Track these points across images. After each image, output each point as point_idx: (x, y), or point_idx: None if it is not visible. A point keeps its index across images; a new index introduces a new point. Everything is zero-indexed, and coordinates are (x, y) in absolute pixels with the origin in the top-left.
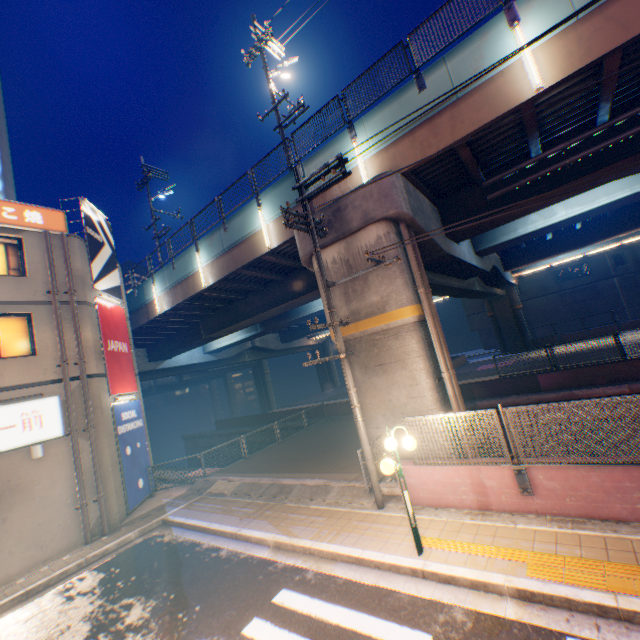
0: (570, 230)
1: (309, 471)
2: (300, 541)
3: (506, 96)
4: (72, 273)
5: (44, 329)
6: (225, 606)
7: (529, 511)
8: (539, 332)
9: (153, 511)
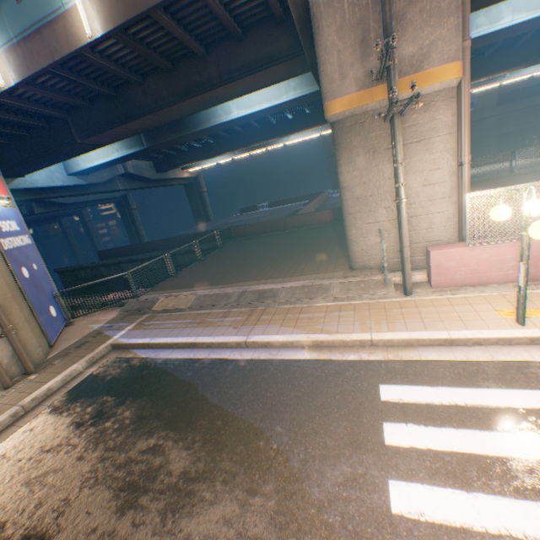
0: None
1: (276, 277)
2: (351, 336)
3: None
4: None
5: None
6: (321, 420)
7: None
8: None
9: (88, 339)
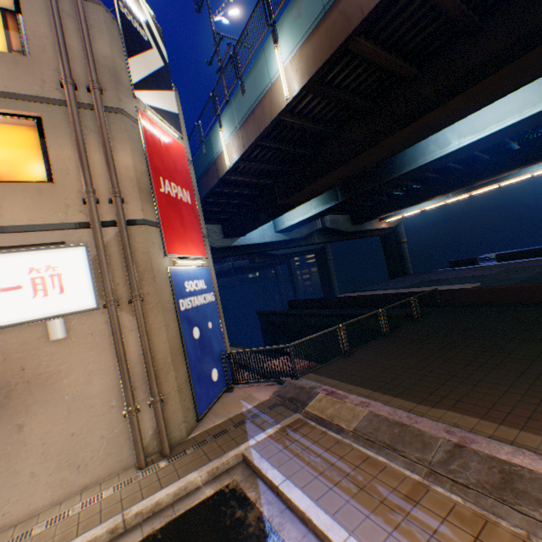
0: None
1: None
2: None
3: None
4: (92, 55)
5: (59, 143)
6: None
7: None
8: None
9: (229, 426)
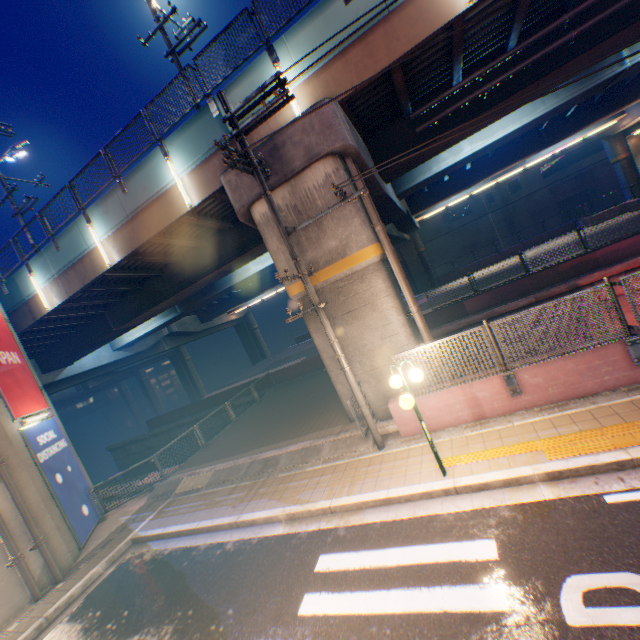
0: (462, 171)
1: (287, 438)
2: (316, 505)
3: (440, 9)
4: None
5: None
6: (264, 597)
7: (519, 409)
8: (438, 271)
9: (114, 535)
